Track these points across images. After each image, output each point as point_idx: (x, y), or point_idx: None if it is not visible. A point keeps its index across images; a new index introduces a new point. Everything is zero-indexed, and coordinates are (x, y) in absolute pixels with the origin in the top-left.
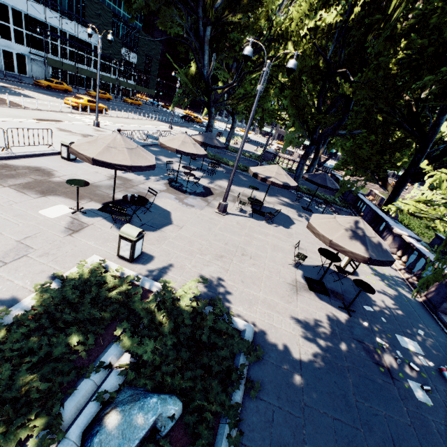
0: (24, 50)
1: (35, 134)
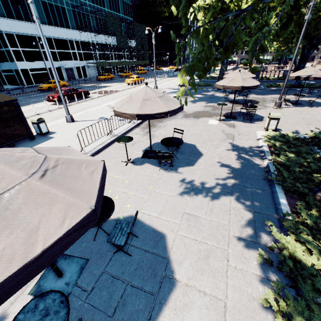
0: (83, 63)
1: None
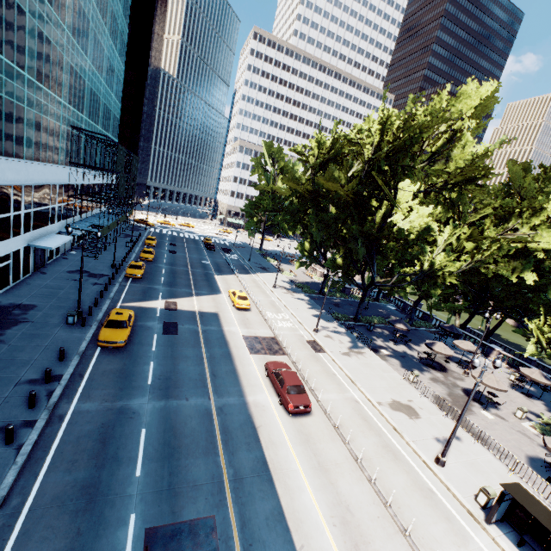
0: (59, 226)
1: (370, 371)
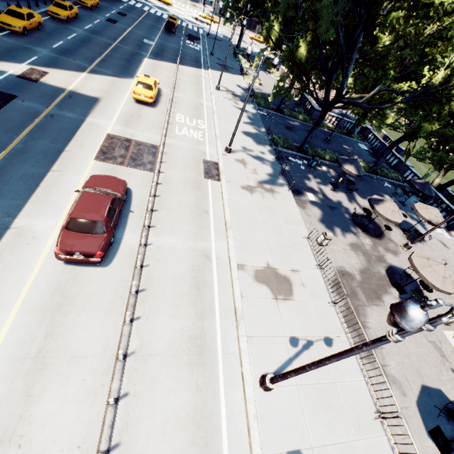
0: None
1: (266, 218)
